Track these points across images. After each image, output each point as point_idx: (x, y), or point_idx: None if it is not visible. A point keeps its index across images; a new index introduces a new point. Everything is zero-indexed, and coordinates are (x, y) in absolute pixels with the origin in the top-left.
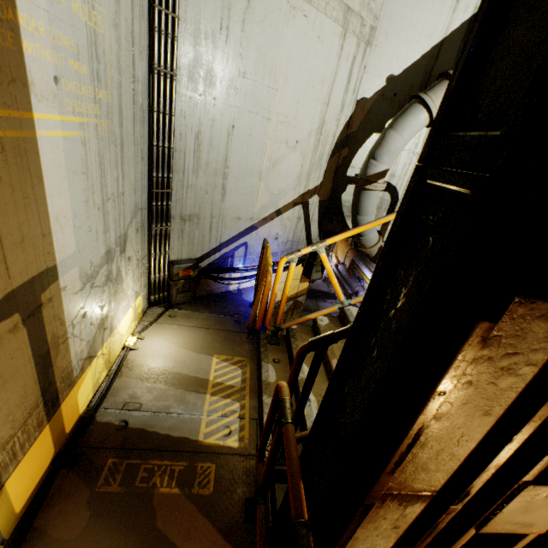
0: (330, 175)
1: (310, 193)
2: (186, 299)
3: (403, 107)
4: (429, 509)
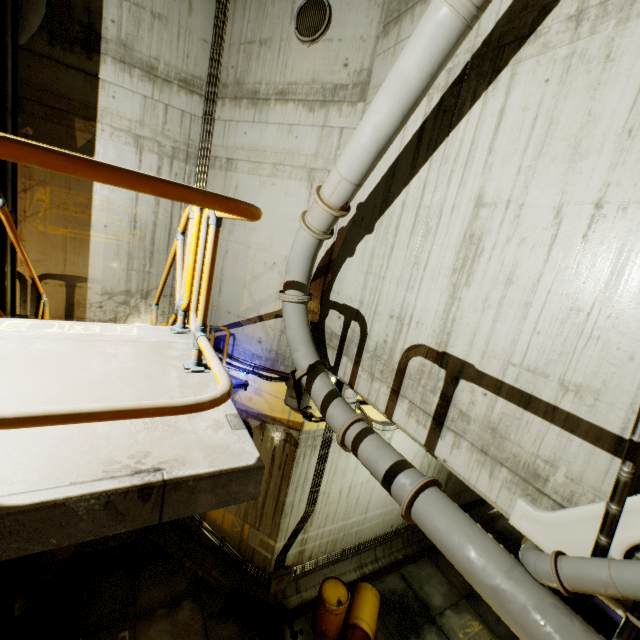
0: (316, 298)
1: None
2: None
3: (369, 228)
4: None
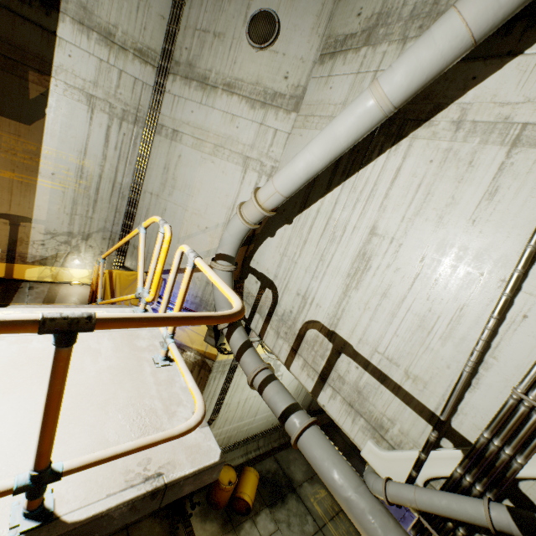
0: (238, 261)
1: None
2: None
3: (289, 220)
4: None
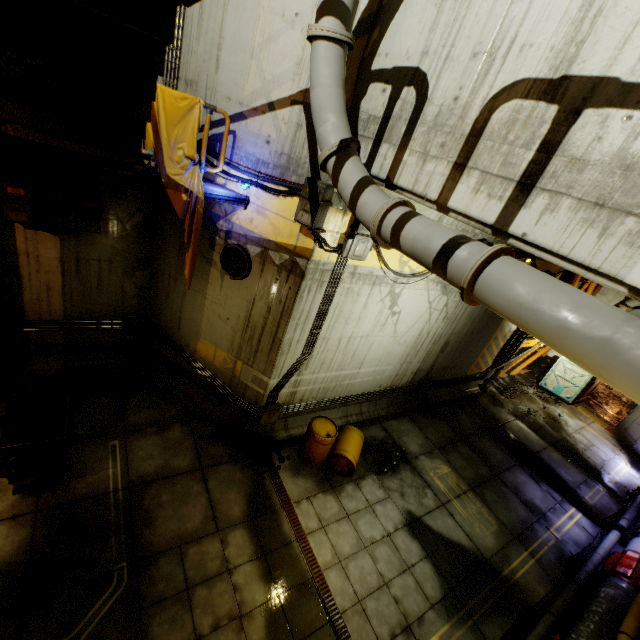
0: (350, 72)
1: None
2: None
3: None
4: None
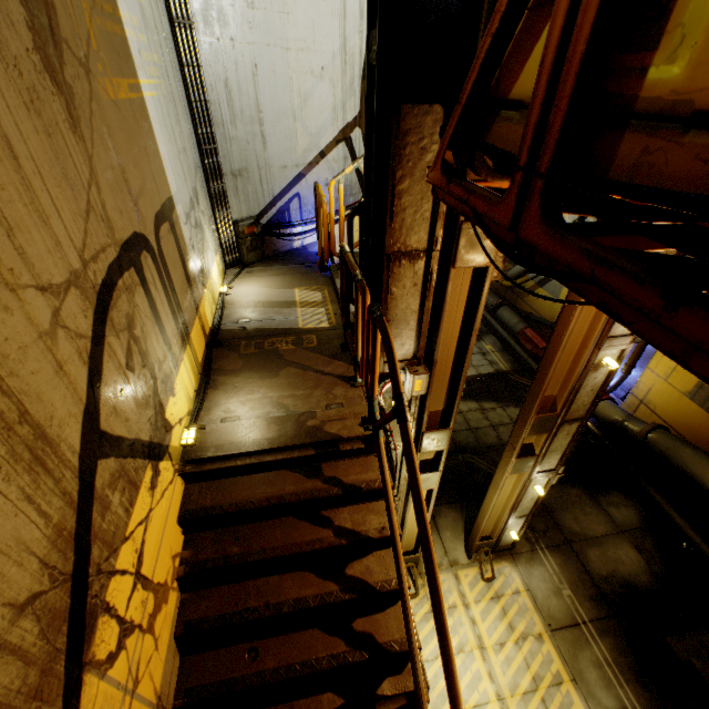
0: None
1: (350, 126)
2: (257, 258)
3: None
4: (428, 265)
